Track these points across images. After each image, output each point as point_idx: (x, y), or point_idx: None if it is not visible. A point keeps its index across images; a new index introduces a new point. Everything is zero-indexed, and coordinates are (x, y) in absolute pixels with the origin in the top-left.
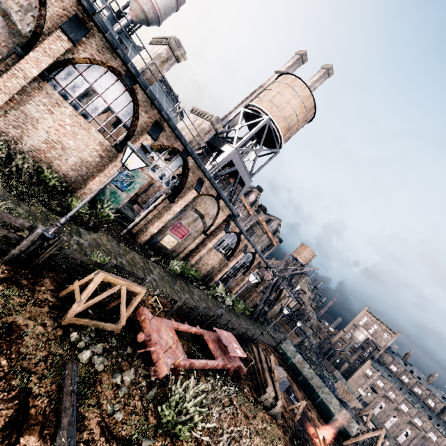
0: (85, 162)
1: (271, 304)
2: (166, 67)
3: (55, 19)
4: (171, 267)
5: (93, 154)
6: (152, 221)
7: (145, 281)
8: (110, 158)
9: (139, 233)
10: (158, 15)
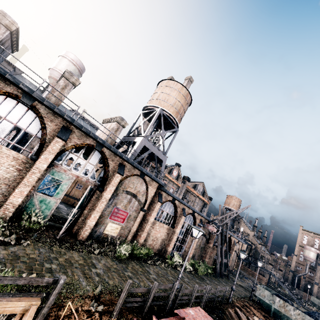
0: (3, 180)
1: (227, 254)
2: (67, 91)
3: None
4: (118, 253)
5: (9, 170)
6: (88, 215)
7: (59, 283)
8: (28, 169)
9: (79, 231)
10: None
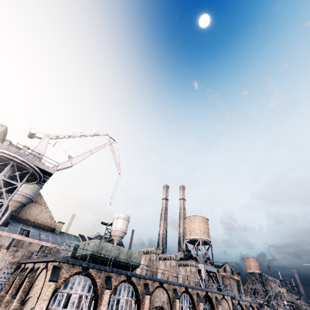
0: None
1: None
2: (177, 266)
3: (171, 296)
4: None
5: None
6: None
7: None
8: None
9: None
10: (126, 232)
